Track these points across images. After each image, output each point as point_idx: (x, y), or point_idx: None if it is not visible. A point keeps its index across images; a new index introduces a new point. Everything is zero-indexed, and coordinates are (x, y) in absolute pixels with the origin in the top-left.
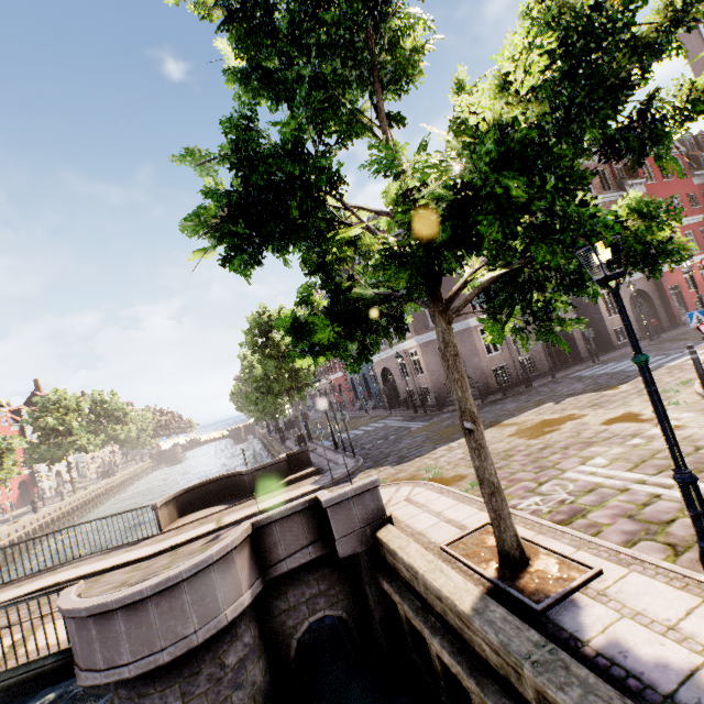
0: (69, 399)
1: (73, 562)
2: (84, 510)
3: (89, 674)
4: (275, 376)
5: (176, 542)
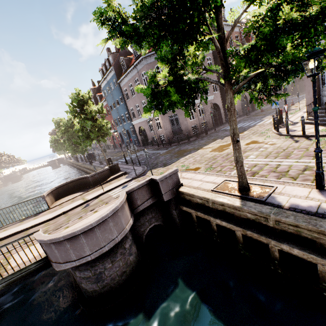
0: None
1: (0, 229)
2: None
3: (68, 264)
4: (90, 129)
5: (65, 210)
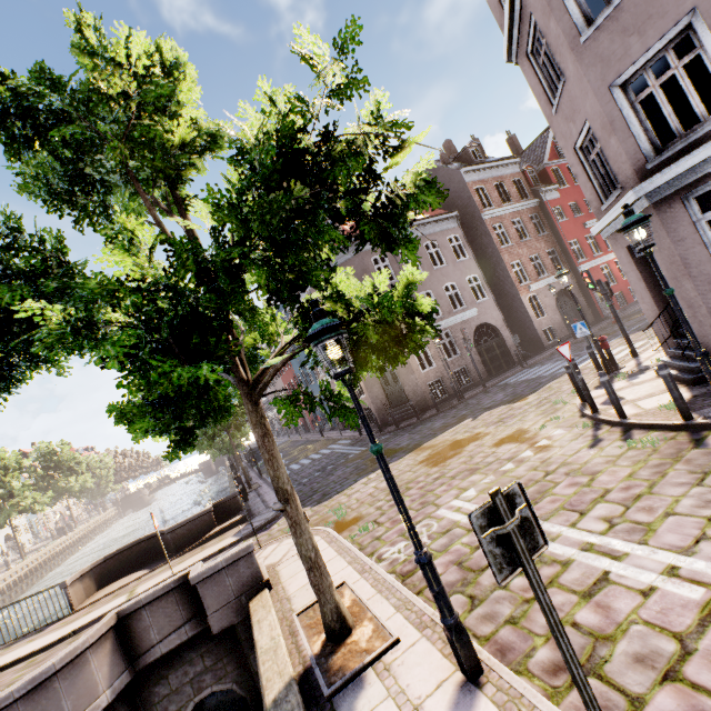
0: (9, 458)
1: None
2: (35, 577)
3: None
4: None
5: (80, 625)
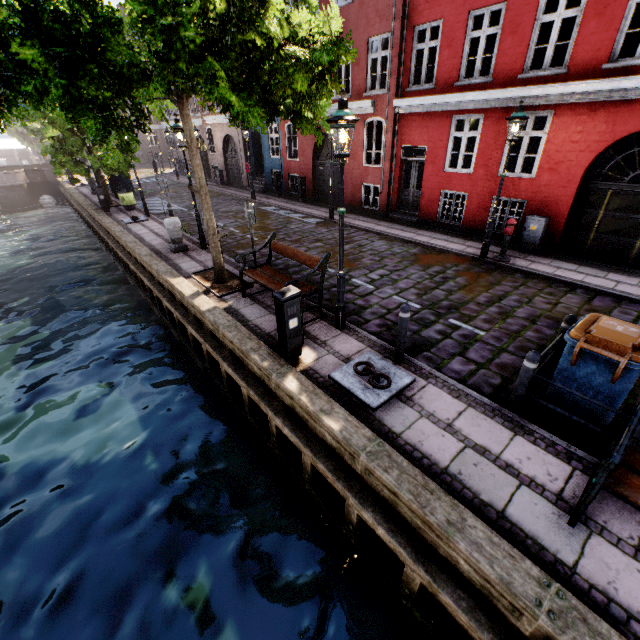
0: None
1: None
2: None
3: None
4: None
5: None
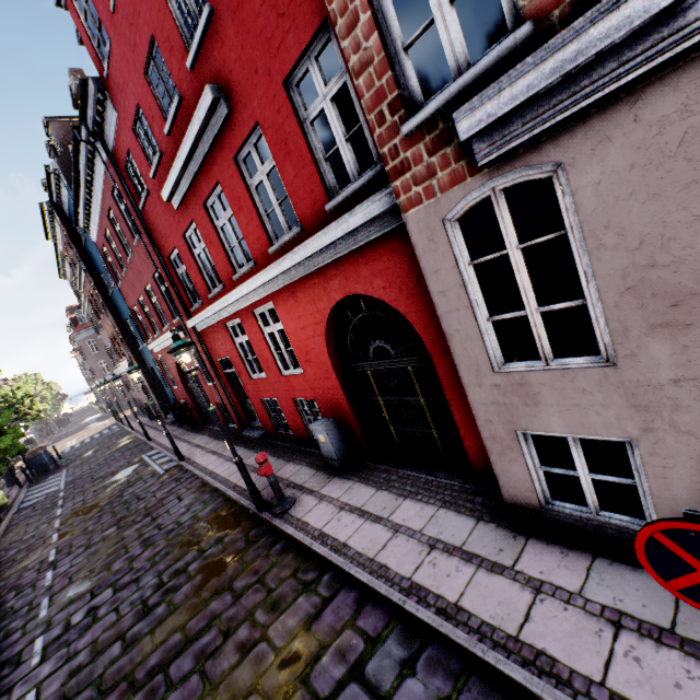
0: None
1: None
2: None
3: None
4: None
5: None
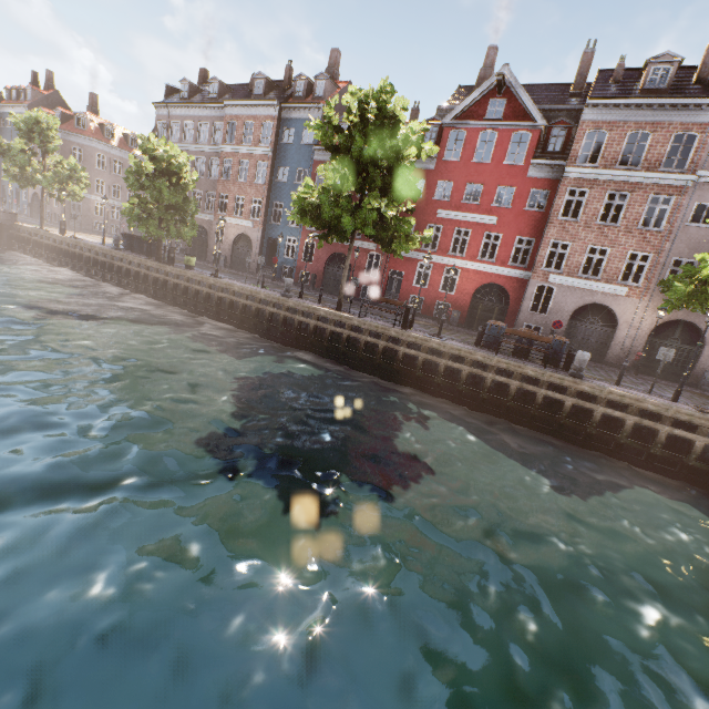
0: None
1: None
2: None
3: None
4: None
5: None
